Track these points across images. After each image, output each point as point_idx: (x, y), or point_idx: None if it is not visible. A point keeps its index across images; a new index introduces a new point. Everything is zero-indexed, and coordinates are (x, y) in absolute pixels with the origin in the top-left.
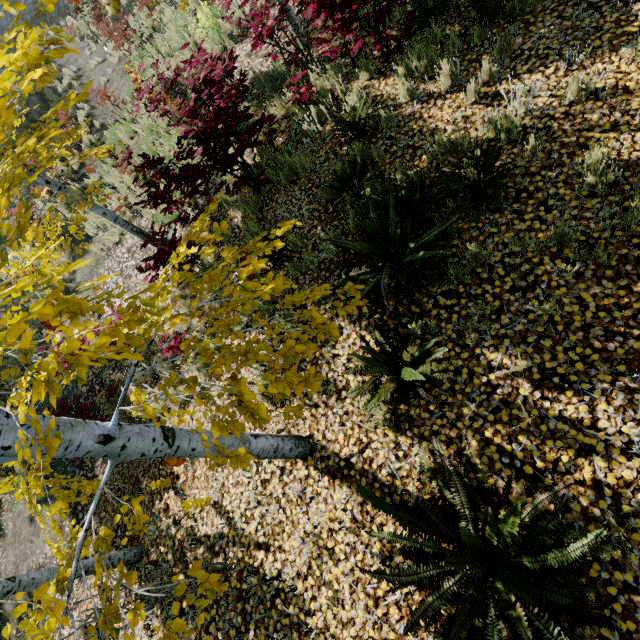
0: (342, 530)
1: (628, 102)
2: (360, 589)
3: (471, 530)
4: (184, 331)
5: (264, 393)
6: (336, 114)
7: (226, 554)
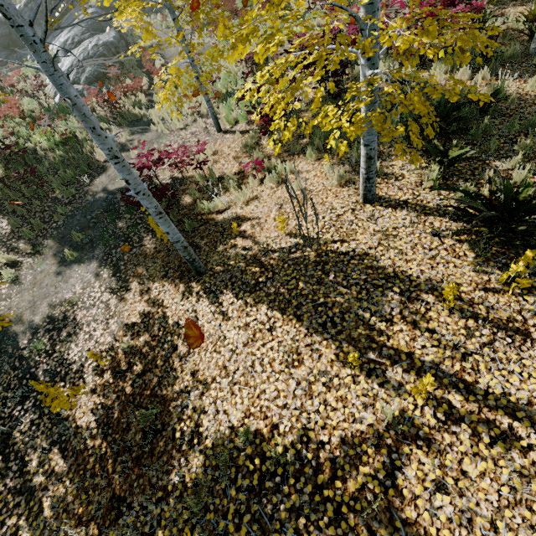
0: (403, 227)
1: None
2: (419, 246)
3: (502, 198)
4: (248, 170)
5: (337, 180)
6: None
7: (303, 250)
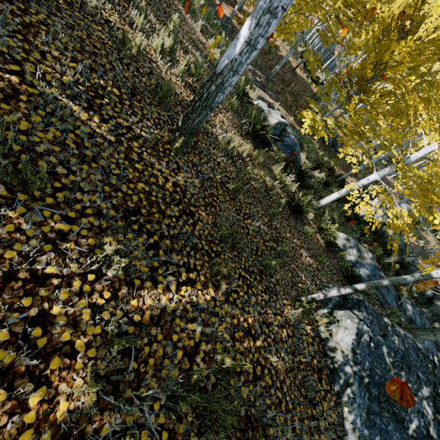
0: None
1: None
2: None
3: None
4: None
5: None
6: None
7: None
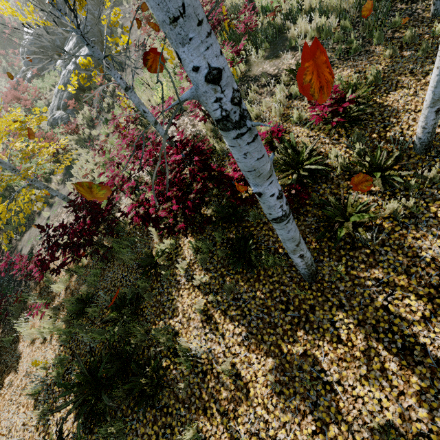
0: None
1: (241, 403)
2: None
3: None
4: (59, 292)
5: (34, 392)
6: (151, 246)
7: None
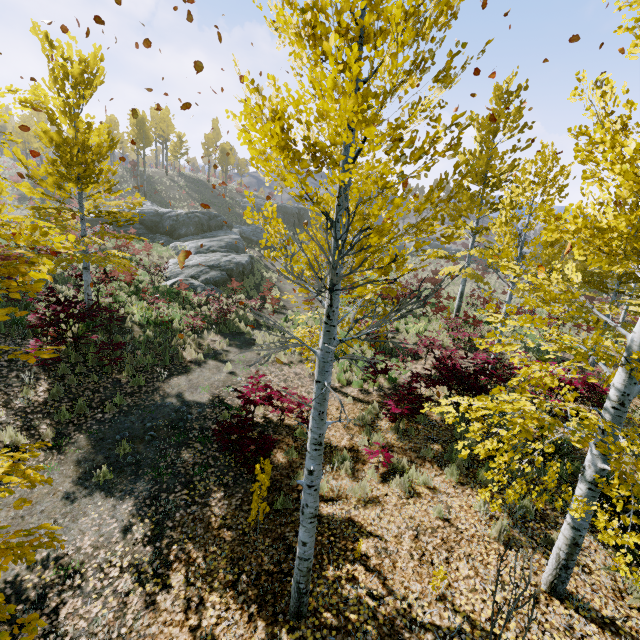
0: None
1: None
2: None
3: None
4: (363, 451)
5: (498, 532)
6: None
7: None
